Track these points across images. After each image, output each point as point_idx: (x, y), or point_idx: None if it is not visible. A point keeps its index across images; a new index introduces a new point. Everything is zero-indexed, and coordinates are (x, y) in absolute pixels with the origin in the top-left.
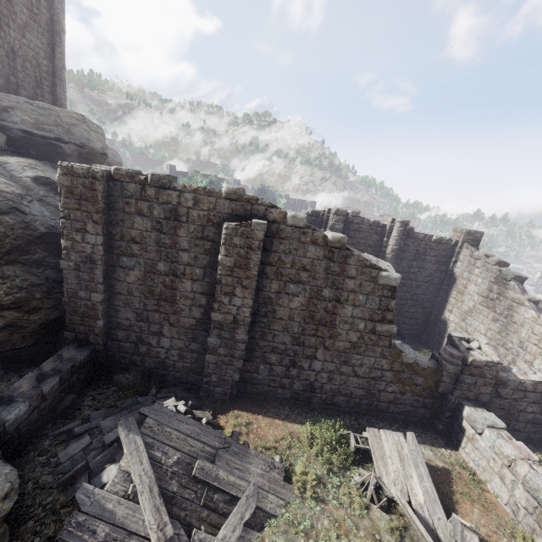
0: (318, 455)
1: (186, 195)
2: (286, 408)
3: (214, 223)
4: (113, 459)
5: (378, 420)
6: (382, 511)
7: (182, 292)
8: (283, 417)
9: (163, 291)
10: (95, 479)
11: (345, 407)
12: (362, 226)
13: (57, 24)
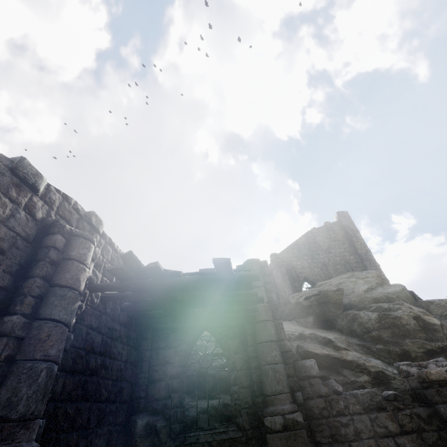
0: None
1: None
2: None
3: None
4: None
5: None
6: None
7: None
8: None
9: None
10: None
11: None
12: None
13: (350, 232)
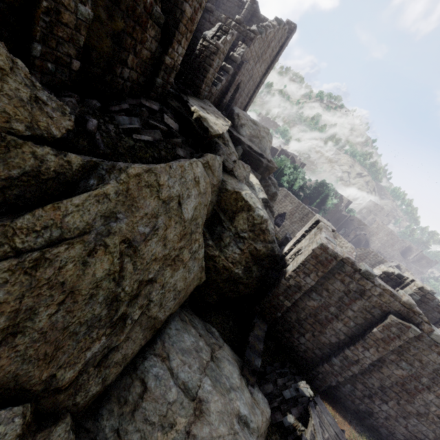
0: None
1: (377, 288)
2: (349, 415)
3: (382, 309)
4: (289, 410)
5: None
6: None
7: (333, 326)
8: (348, 422)
9: (322, 319)
10: (284, 418)
11: (384, 437)
12: (431, 302)
13: (277, 56)
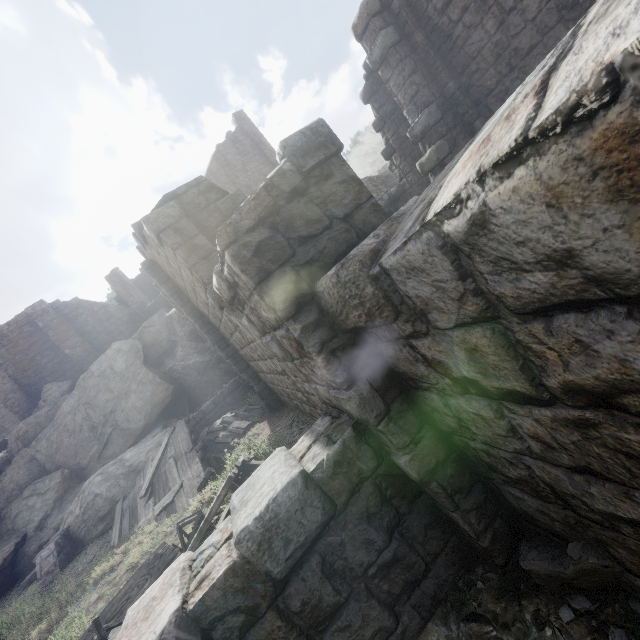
0: None
1: None
2: (291, 419)
3: None
4: None
5: None
6: None
7: None
8: (277, 430)
9: None
10: None
11: None
12: None
13: (255, 139)
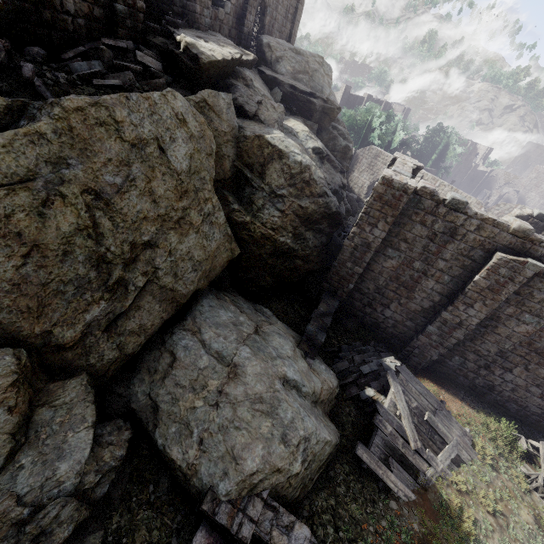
0: (490, 439)
1: (473, 221)
2: (461, 392)
3: (485, 249)
4: (369, 384)
5: (541, 435)
6: (540, 498)
7: (423, 287)
8: (460, 398)
9: (407, 281)
10: (361, 392)
11: (513, 413)
12: None
13: None
